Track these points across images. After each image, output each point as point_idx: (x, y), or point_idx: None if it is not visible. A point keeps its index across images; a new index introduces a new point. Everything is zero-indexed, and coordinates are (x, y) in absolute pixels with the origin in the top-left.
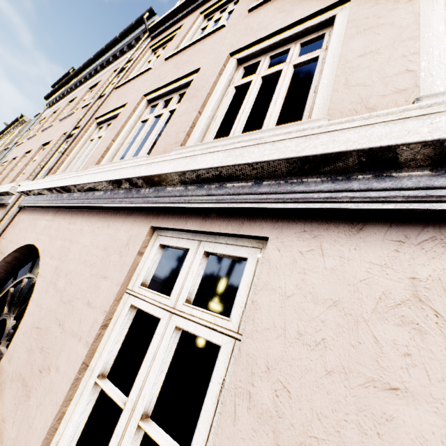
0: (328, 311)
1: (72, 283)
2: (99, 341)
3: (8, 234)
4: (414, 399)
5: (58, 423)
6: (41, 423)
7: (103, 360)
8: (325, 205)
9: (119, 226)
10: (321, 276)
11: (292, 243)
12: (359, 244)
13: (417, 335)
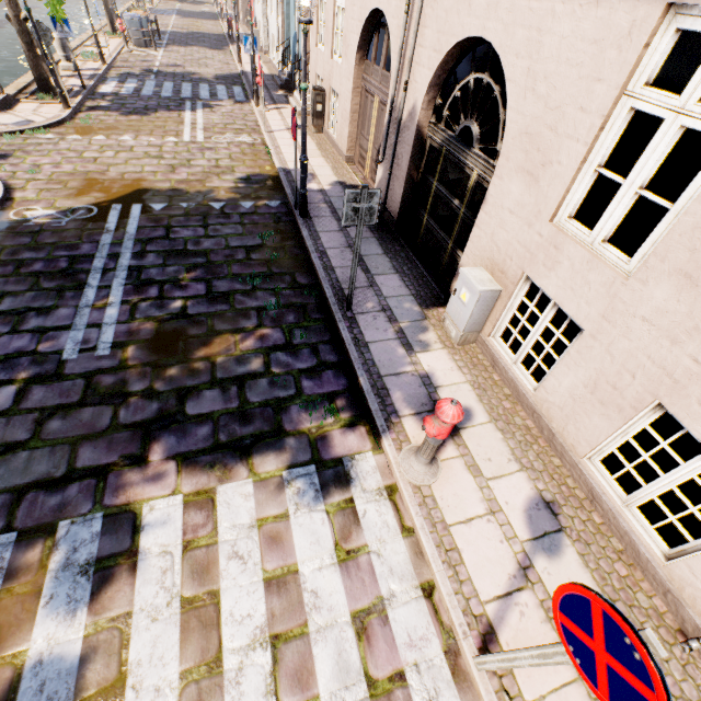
0: None
1: (555, 88)
2: (595, 142)
3: (428, 21)
4: None
5: (566, 195)
6: (554, 195)
7: (601, 156)
8: None
9: (615, 3)
10: None
11: None
12: None
13: None
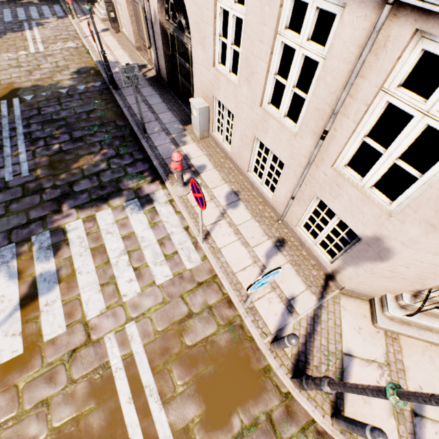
0: (259, 4)
1: None
2: (215, 25)
3: None
4: (267, 26)
5: (215, 52)
6: (211, 53)
7: (219, 31)
8: None
9: None
10: None
11: None
12: None
13: (270, 10)
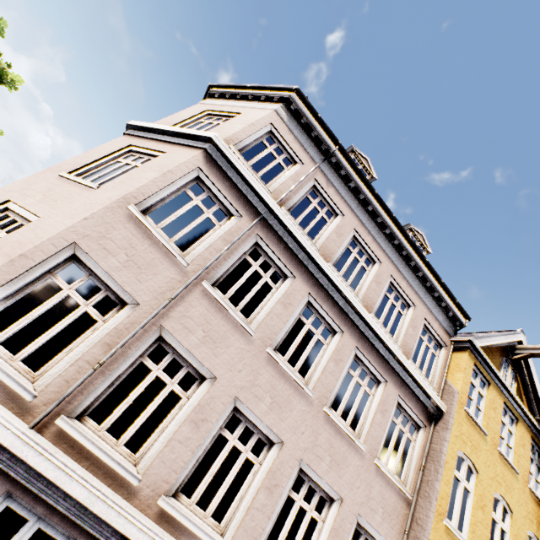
0: None
1: None
2: None
3: None
4: None
5: None
6: None
7: None
8: None
9: None
10: None
11: None
12: None
13: None
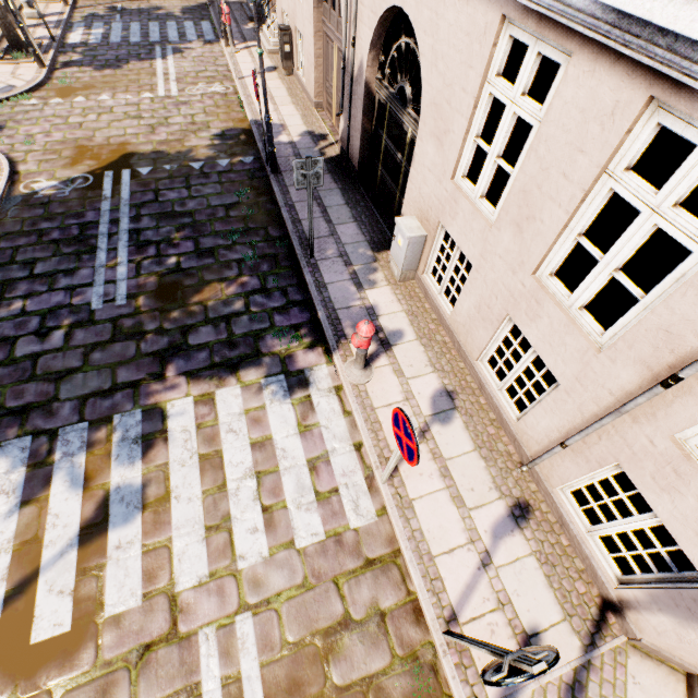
0: (578, 115)
1: (448, 68)
2: (473, 118)
3: None
4: (585, 156)
5: (460, 158)
6: (452, 158)
7: (476, 129)
8: (602, 39)
9: (476, 5)
10: (585, 93)
11: (582, 63)
12: (611, 73)
13: (601, 131)
